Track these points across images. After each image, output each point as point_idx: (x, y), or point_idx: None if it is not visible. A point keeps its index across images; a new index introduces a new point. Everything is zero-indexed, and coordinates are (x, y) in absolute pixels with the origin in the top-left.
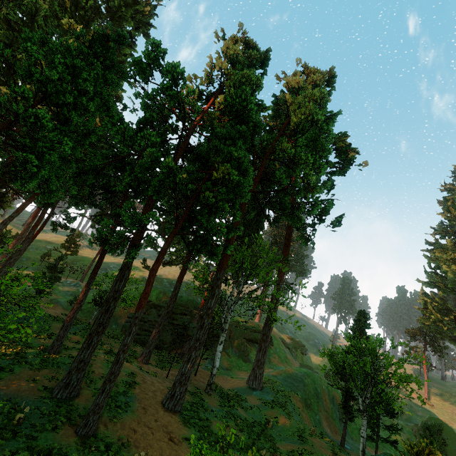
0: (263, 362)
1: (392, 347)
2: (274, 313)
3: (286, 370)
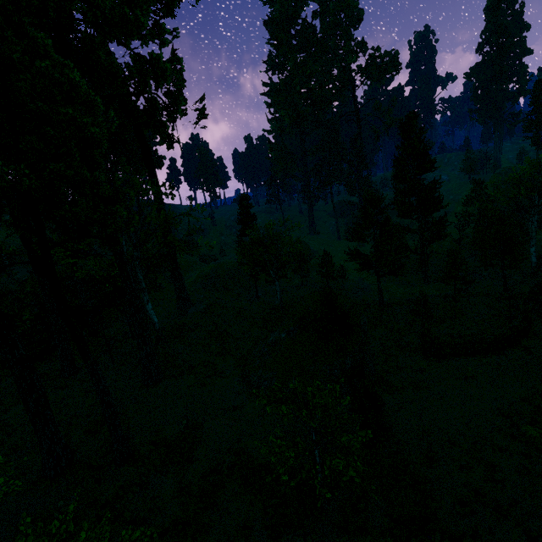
0: (183, 285)
1: (281, 225)
2: (177, 242)
3: (199, 275)
